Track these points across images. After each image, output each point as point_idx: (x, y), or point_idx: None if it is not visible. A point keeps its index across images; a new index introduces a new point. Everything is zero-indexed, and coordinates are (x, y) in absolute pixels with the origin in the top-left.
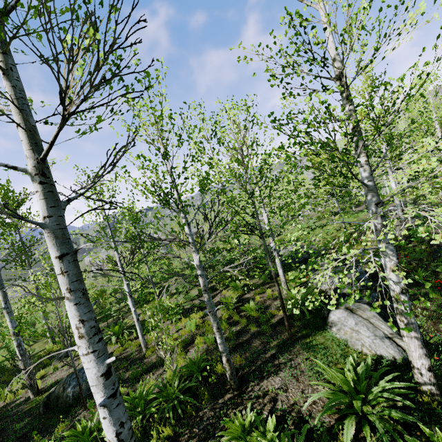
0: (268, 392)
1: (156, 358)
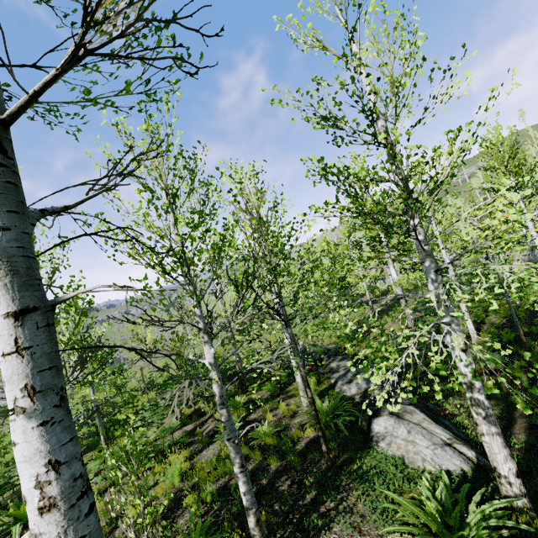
0: None
1: None
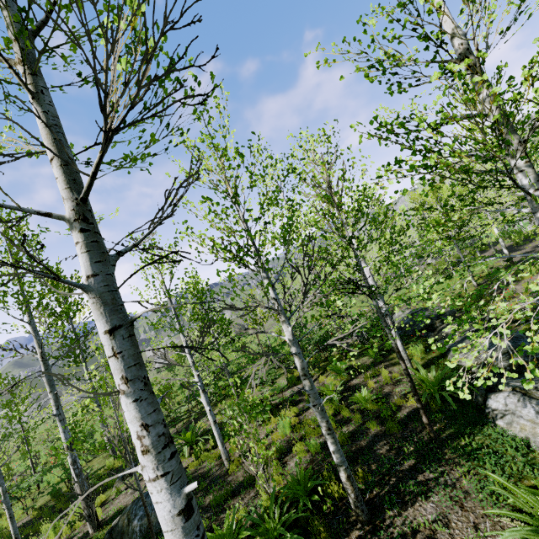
0: (418, 528)
1: (243, 474)
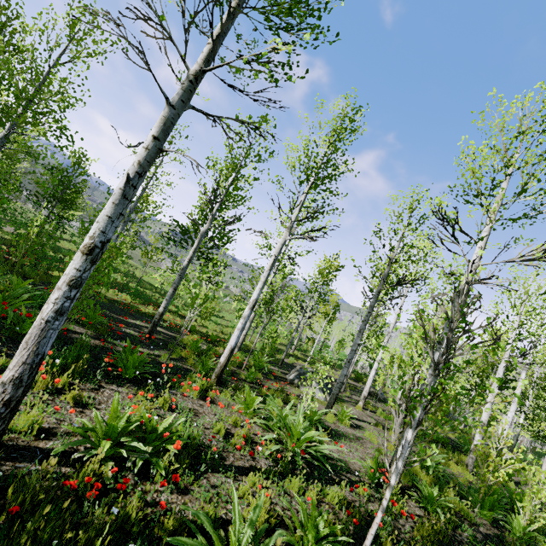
0: None
1: None
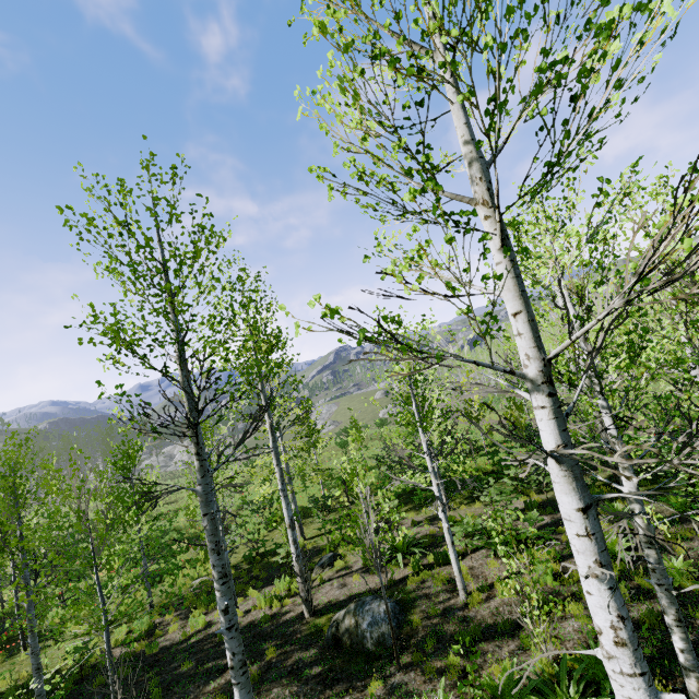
0: None
1: (491, 616)
